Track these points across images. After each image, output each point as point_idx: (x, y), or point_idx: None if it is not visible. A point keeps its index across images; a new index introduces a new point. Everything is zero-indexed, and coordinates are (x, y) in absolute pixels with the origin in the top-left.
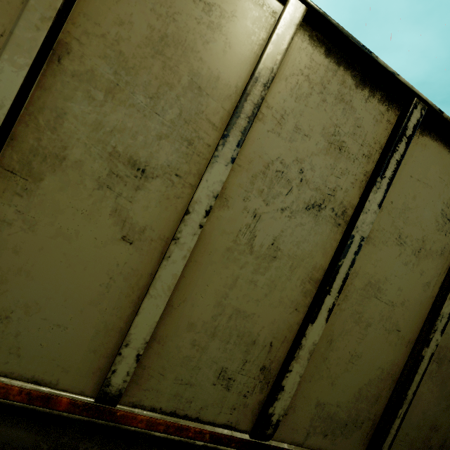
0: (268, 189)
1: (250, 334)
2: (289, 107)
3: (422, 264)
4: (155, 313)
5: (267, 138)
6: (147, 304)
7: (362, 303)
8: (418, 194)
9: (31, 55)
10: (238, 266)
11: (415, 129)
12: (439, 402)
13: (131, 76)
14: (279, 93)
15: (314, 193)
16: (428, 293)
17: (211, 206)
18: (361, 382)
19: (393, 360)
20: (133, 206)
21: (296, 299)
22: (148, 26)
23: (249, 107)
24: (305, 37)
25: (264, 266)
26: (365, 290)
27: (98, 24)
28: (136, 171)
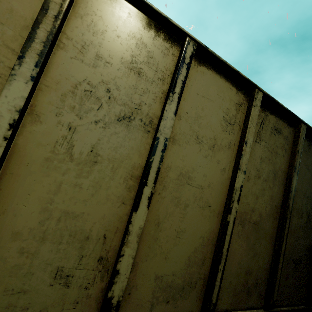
0: (79, 105)
1: (82, 231)
2: (88, 39)
3: (217, 156)
4: None
5: (71, 64)
6: None
7: (178, 190)
8: (204, 106)
9: None
10: (59, 173)
11: (191, 59)
12: (248, 253)
13: None
14: (77, 27)
15: (123, 108)
16: (225, 176)
17: (15, 119)
18: (188, 251)
19: (210, 229)
20: None
21: (121, 194)
22: None
23: (43, 33)
24: None
25: (86, 171)
26: (179, 180)
27: None
28: None
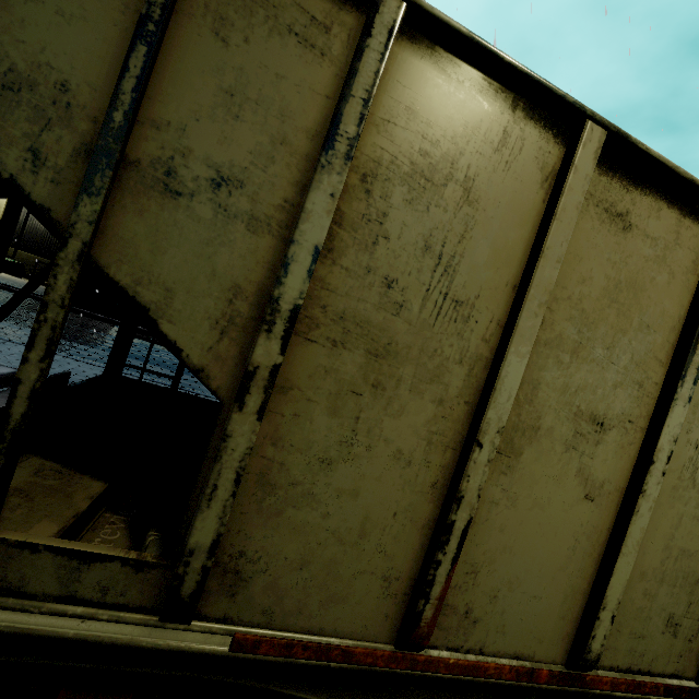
0: None
1: (694, 573)
2: None
3: None
4: (626, 571)
5: None
6: (619, 563)
7: None
8: None
9: (531, 342)
10: (682, 504)
11: None
12: None
13: (591, 332)
14: None
15: None
16: None
17: (671, 451)
18: None
19: None
20: (594, 462)
21: None
22: (605, 277)
23: None
24: None
25: None
26: None
27: (564, 288)
28: (595, 426)
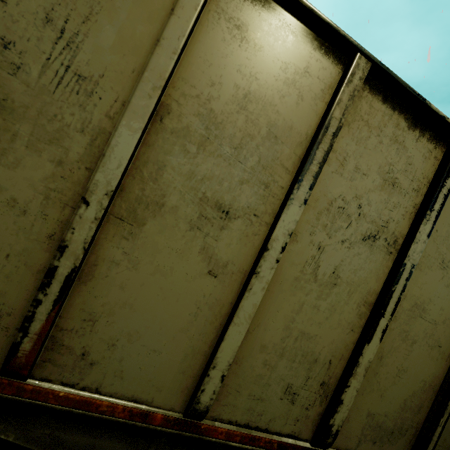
0: (331, 224)
1: (313, 353)
2: (350, 149)
3: None
4: (238, 339)
5: (331, 179)
6: (231, 331)
7: (409, 322)
8: None
9: (144, 119)
10: (303, 293)
11: None
12: None
13: (219, 130)
14: (342, 137)
15: (370, 226)
16: None
17: (286, 243)
18: (406, 393)
19: (434, 373)
20: (218, 244)
21: (352, 321)
22: (235, 85)
23: (320, 154)
24: (366, 87)
25: (325, 293)
26: (411, 311)
27: (193, 87)
28: (221, 213)
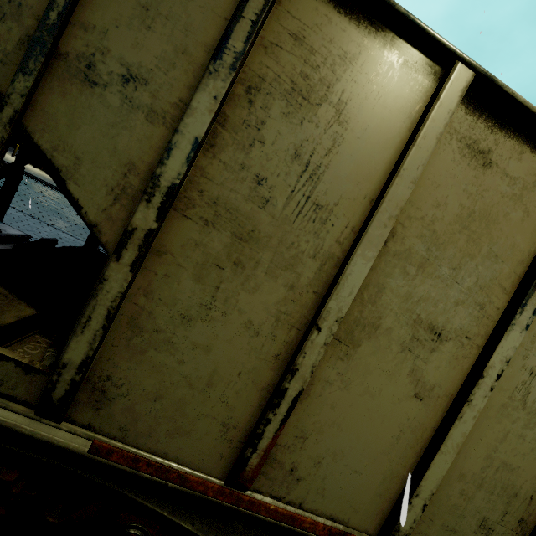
0: None
1: (513, 486)
2: None
3: None
4: (443, 468)
5: None
6: (437, 460)
7: None
8: None
9: (378, 248)
10: (509, 421)
11: None
12: None
13: (439, 251)
14: None
15: None
16: None
17: (502, 370)
18: None
19: None
20: (427, 366)
21: None
22: (459, 205)
23: None
24: None
25: (533, 422)
26: None
27: (419, 209)
28: (433, 335)
